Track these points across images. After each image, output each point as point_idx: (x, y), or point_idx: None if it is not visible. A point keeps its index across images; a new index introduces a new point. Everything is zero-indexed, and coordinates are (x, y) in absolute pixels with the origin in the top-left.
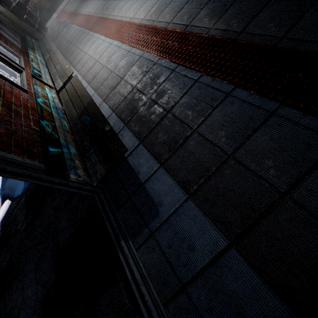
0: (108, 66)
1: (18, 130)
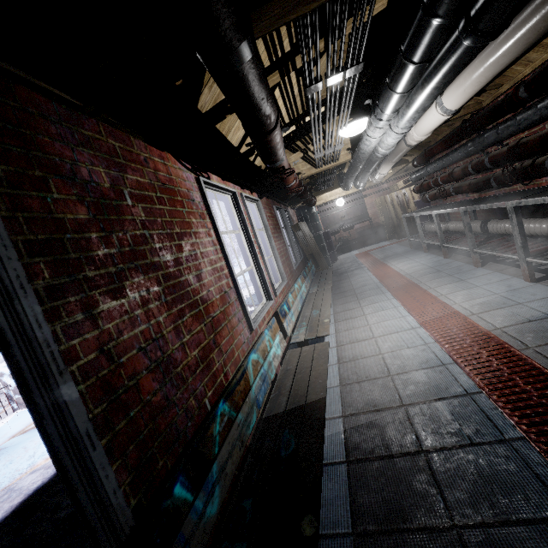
0: (387, 359)
1: (179, 403)
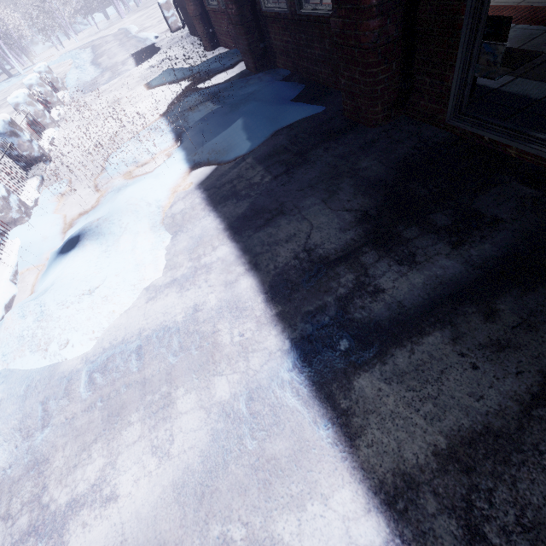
0: None
1: None
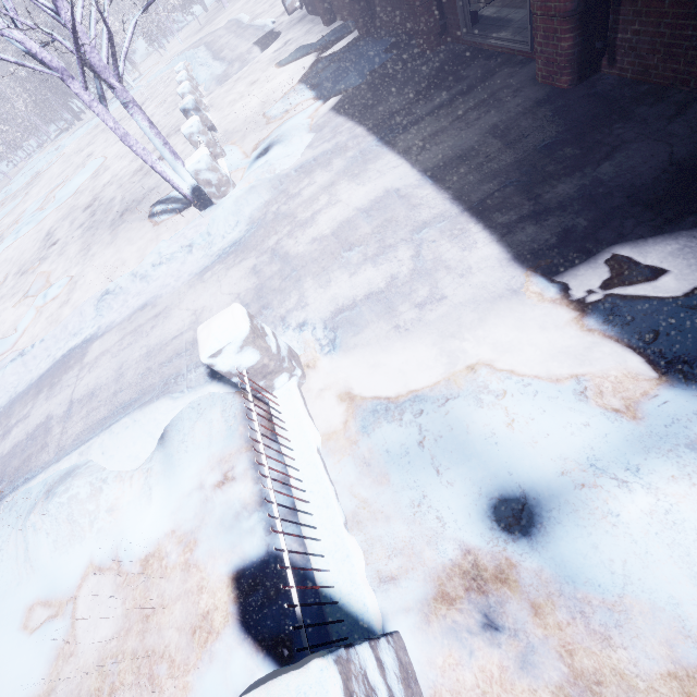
0: None
1: None
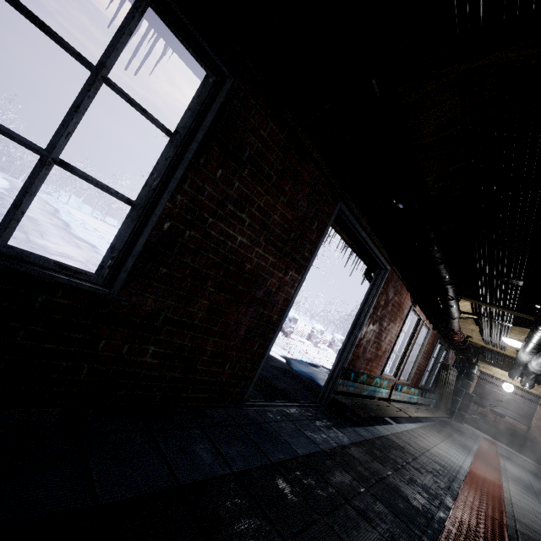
0: (432, 450)
1: (359, 361)
